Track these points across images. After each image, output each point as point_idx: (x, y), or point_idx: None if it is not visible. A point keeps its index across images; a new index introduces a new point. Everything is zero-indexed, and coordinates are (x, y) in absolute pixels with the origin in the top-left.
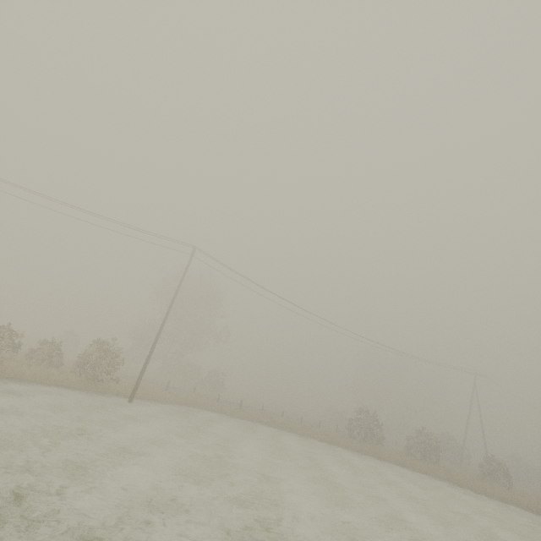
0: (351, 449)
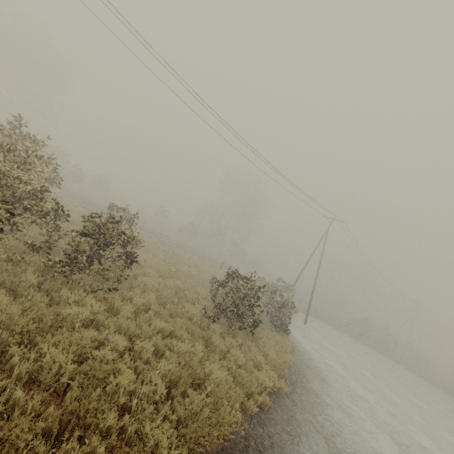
0: (362, 342)
